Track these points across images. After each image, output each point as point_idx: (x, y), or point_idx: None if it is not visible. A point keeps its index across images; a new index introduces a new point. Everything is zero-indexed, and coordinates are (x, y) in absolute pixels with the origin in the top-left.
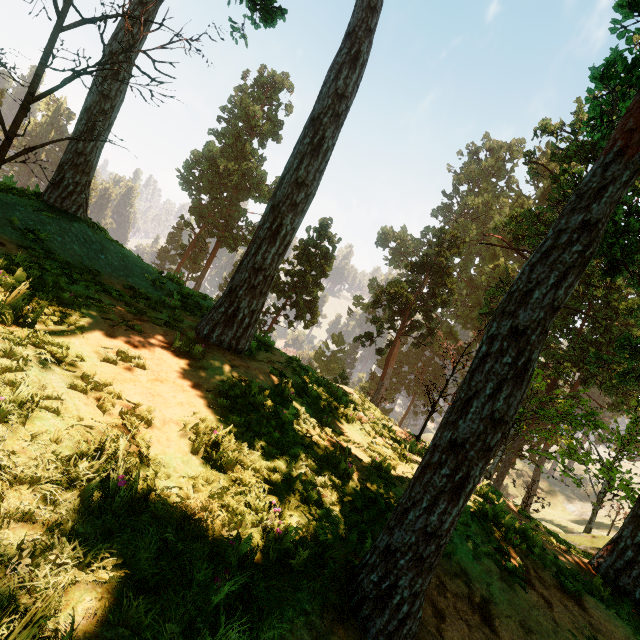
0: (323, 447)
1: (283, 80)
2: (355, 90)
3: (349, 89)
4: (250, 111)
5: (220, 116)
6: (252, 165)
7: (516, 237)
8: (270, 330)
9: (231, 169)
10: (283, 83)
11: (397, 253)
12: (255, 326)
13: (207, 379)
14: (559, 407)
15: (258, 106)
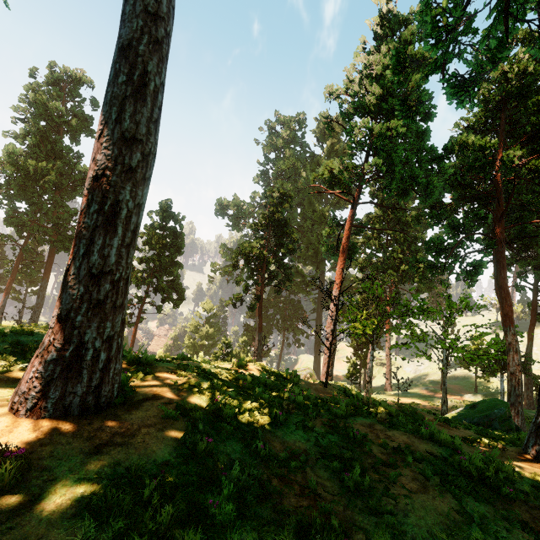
0: (293, 525)
1: (80, 76)
2: (171, 13)
3: (163, 8)
4: (50, 108)
5: (14, 117)
6: (69, 162)
7: (330, 184)
8: (139, 320)
9: (44, 170)
10: (80, 79)
11: (236, 218)
12: (120, 357)
13: (42, 533)
14: (400, 306)
15: (58, 102)
